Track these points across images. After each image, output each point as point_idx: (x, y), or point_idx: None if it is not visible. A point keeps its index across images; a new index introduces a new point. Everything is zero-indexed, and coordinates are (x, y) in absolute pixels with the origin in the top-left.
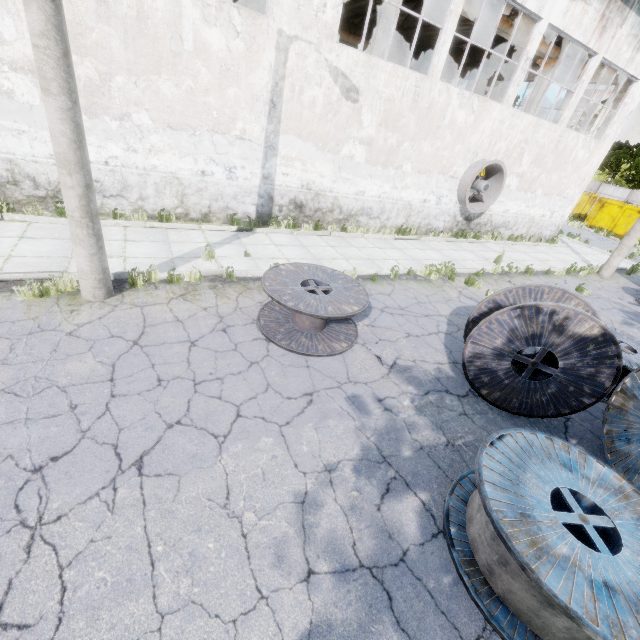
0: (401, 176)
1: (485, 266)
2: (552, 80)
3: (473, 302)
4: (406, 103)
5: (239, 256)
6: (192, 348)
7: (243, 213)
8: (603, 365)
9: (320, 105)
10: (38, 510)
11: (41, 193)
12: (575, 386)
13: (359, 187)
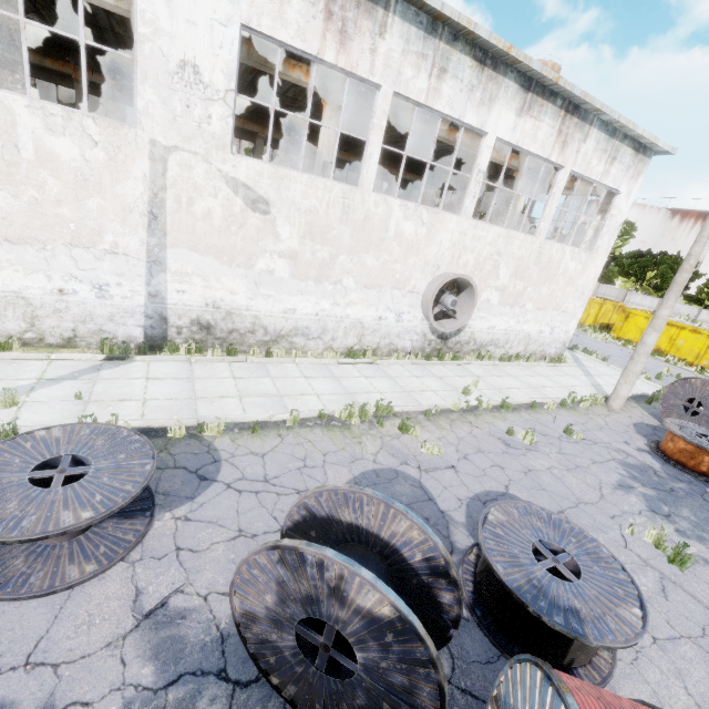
0: (343, 291)
1: (448, 399)
2: (517, 192)
3: (395, 461)
4: (334, 215)
5: (68, 398)
6: None
7: (125, 336)
8: (417, 674)
9: (219, 217)
10: None
11: None
12: (391, 702)
13: (287, 304)
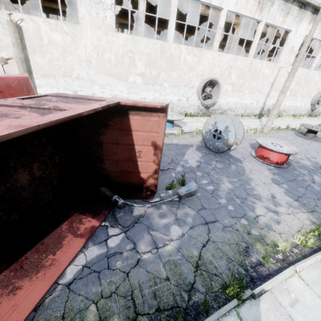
0: (296, 98)
1: None
2: None
3: None
4: (303, 78)
5: None
6: (297, 140)
7: (256, 113)
8: None
9: (282, 82)
10: (314, 154)
11: (221, 112)
12: None
13: (285, 103)
